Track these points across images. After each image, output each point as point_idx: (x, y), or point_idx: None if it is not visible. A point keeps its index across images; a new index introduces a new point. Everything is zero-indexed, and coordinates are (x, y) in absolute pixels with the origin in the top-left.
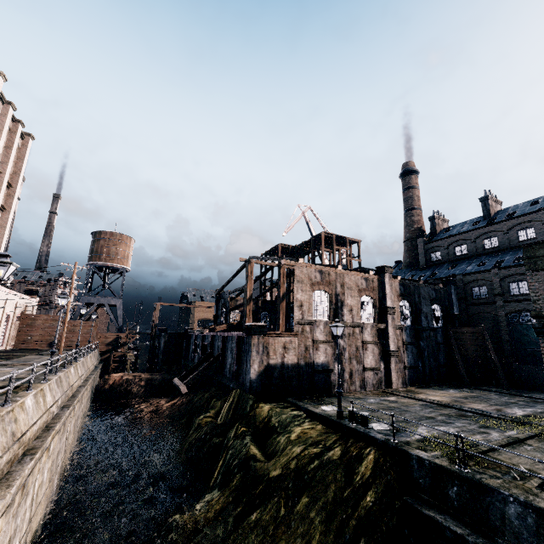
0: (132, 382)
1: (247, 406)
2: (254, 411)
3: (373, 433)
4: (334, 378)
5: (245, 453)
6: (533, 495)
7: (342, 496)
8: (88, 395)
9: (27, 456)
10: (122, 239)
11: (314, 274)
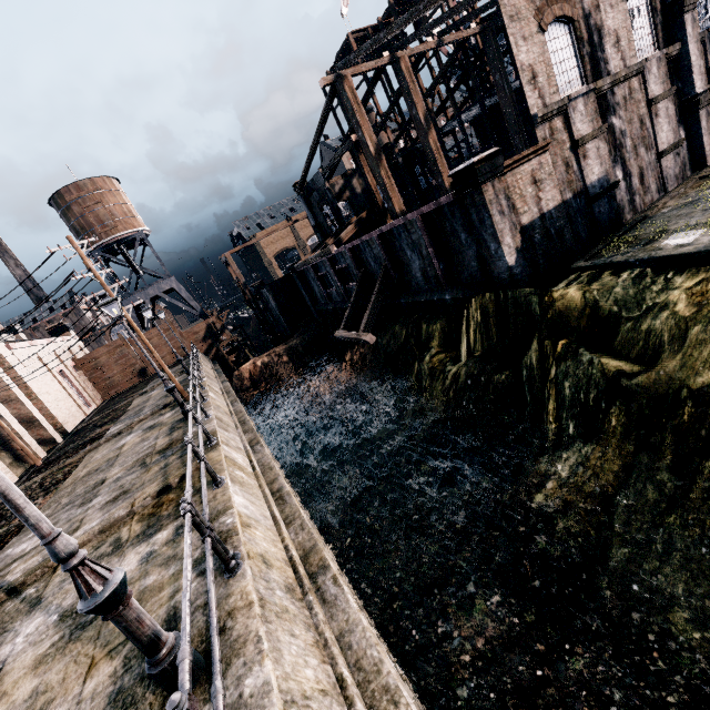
0: (272, 365)
1: (533, 308)
2: (554, 310)
3: None
4: (619, 197)
5: (600, 375)
6: None
7: None
8: None
9: (321, 579)
10: (99, 186)
11: None
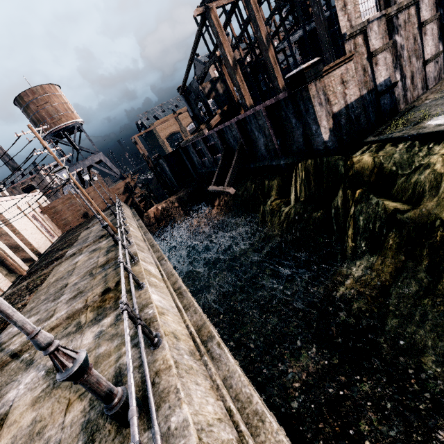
0: (168, 209)
1: (339, 169)
2: (353, 170)
3: None
4: (397, 93)
5: (383, 212)
6: None
7: None
8: None
9: (210, 344)
10: (46, 91)
11: None
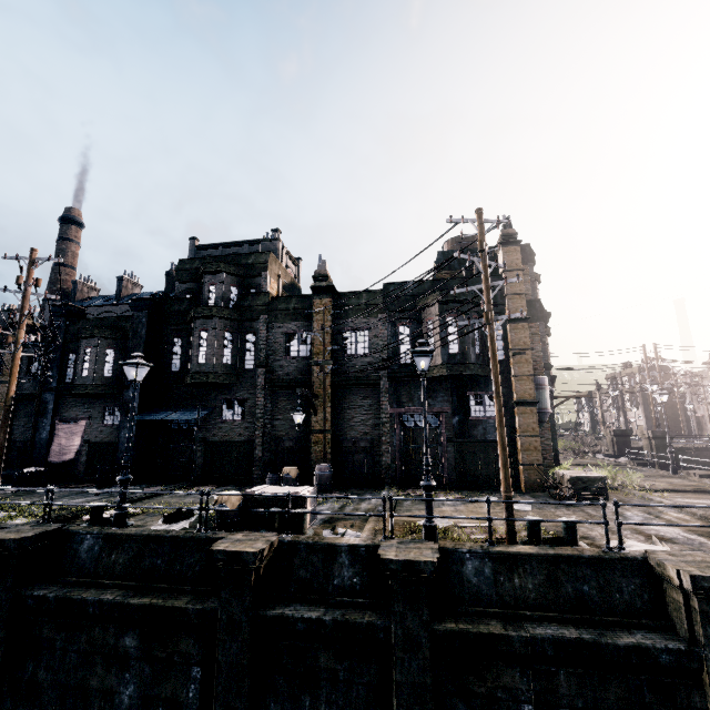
0: None
1: None
2: None
3: None
4: None
5: None
6: None
7: None
8: None
9: None
10: None
11: None
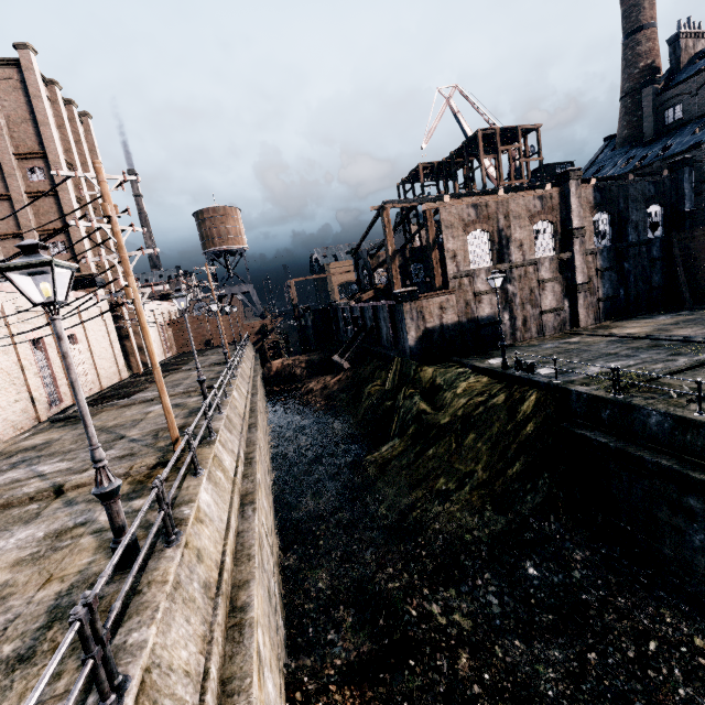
0: (293, 366)
1: (411, 371)
2: (418, 375)
3: (537, 378)
4: (504, 329)
5: (415, 409)
6: (679, 408)
7: (506, 430)
8: (261, 383)
9: (252, 429)
10: (227, 213)
11: (466, 212)
